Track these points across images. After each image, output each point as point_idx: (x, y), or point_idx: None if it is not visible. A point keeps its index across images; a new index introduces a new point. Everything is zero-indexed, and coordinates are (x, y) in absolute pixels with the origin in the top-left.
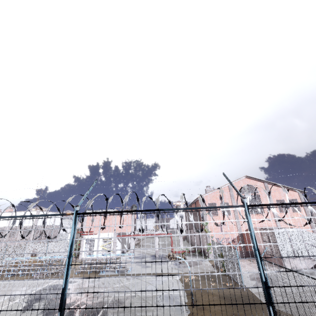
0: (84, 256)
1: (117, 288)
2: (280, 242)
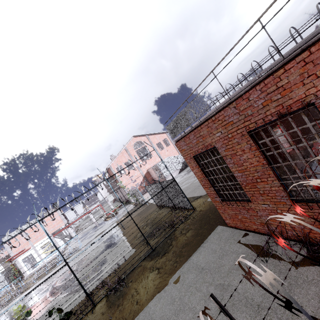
0: (30, 272)
1: (77, 258)
2: (162, 170)
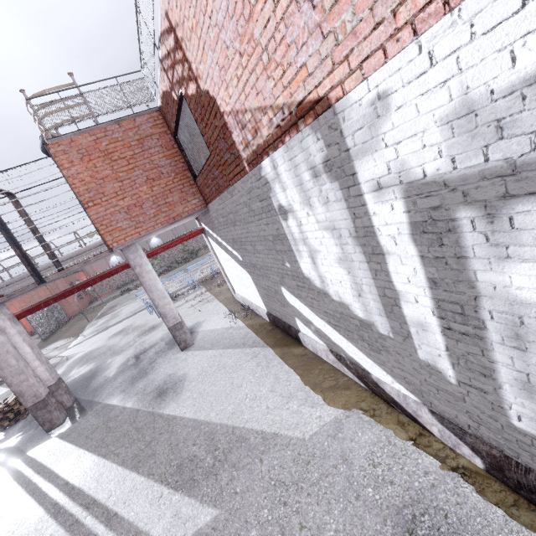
0: None
1: None
2: None
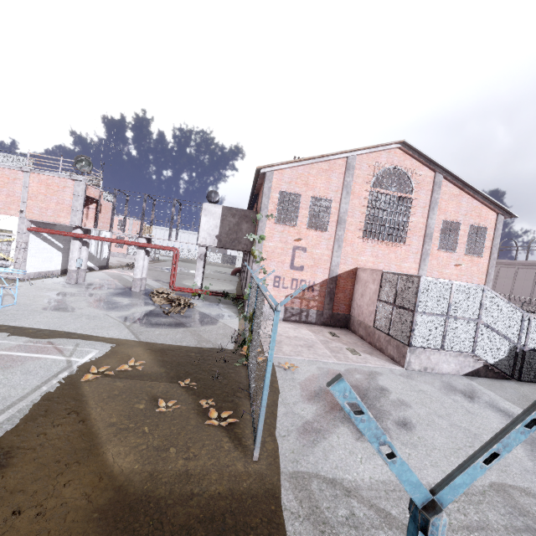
0: None
1: None
2: (422, 310)
